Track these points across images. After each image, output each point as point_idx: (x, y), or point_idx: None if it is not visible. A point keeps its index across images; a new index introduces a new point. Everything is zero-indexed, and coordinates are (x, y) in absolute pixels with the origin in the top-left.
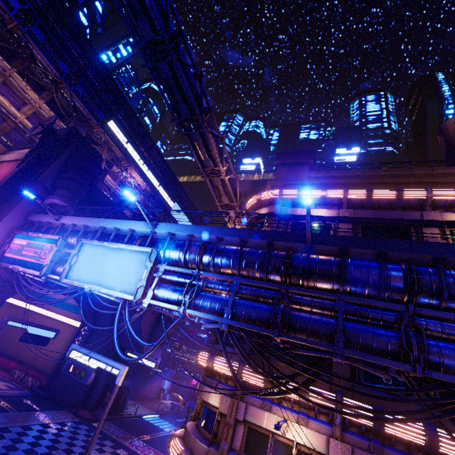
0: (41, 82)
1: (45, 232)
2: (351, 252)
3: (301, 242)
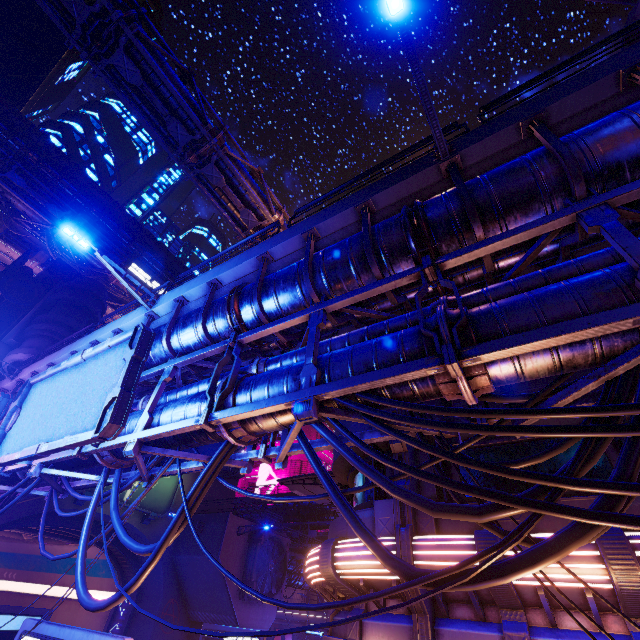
0: (27, 236)
1: None
2: (554, 123)
3: (429, 165)
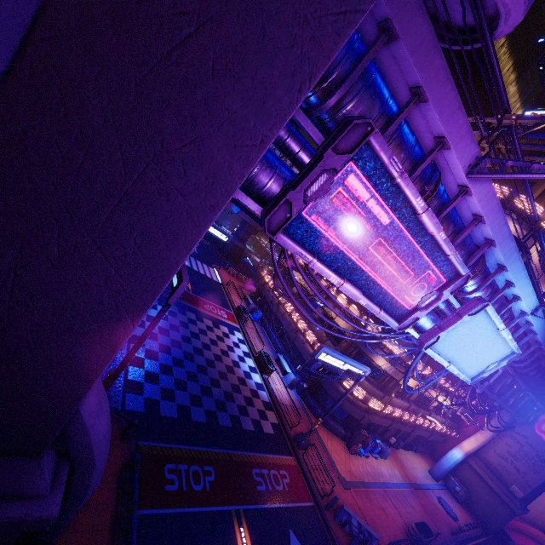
0: None
1: (417, 182)
2: None
3: None
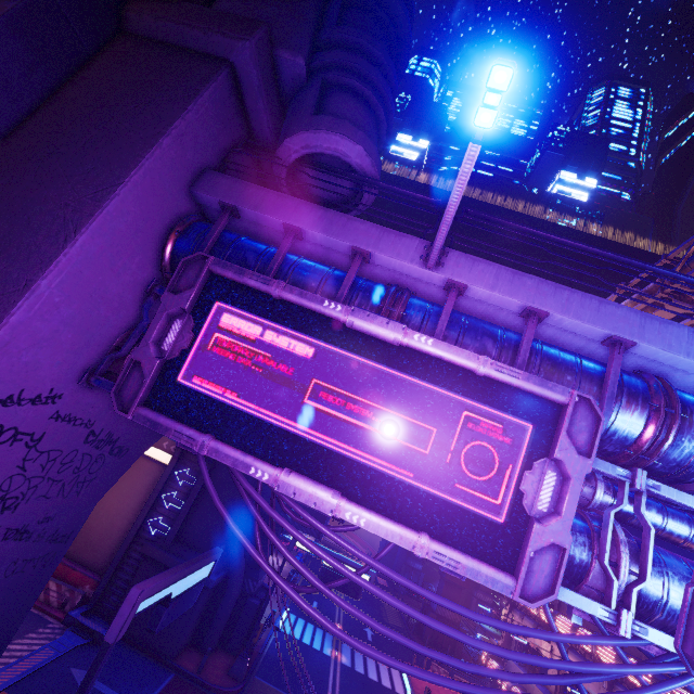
0: None
1: (358, 303)
2: None
3: None
